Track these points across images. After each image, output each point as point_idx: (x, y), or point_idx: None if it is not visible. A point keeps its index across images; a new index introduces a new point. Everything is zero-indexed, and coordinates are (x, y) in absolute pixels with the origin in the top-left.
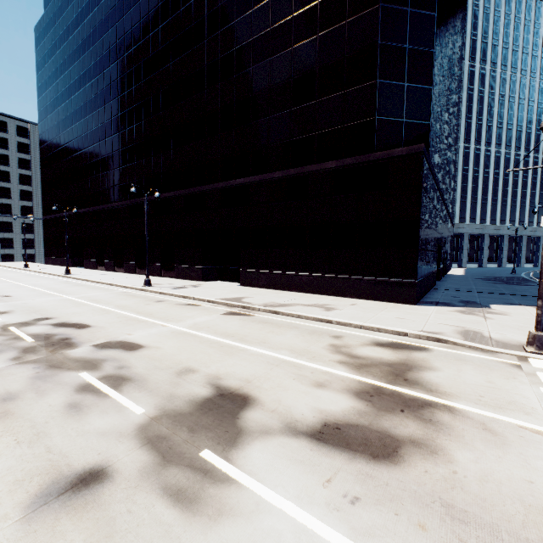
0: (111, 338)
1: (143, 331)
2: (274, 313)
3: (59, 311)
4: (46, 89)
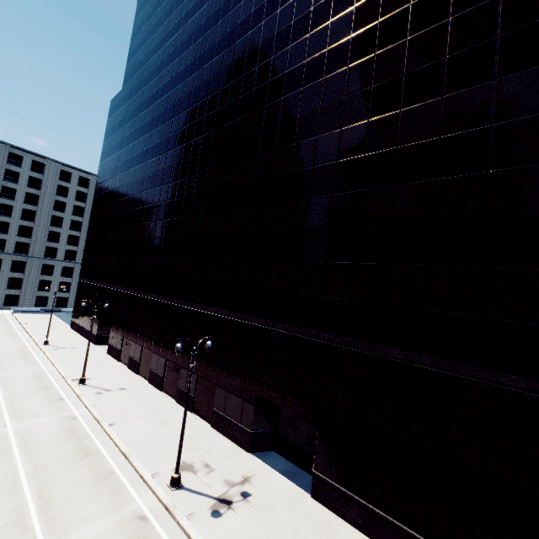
0: None
1: None
2: None
3: None
4: (109, 156)
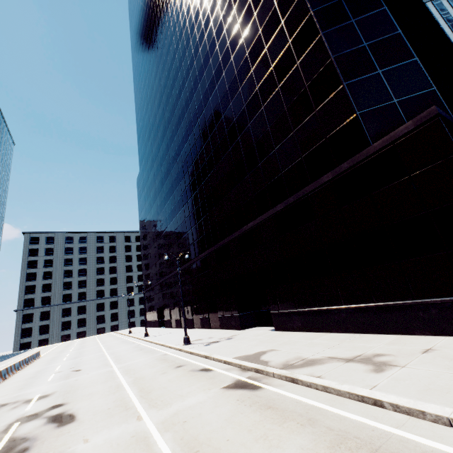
0: (58, 452)
1: (107, 432)
2: (291, 381)
3: (82, 392)
4: (141, 209)
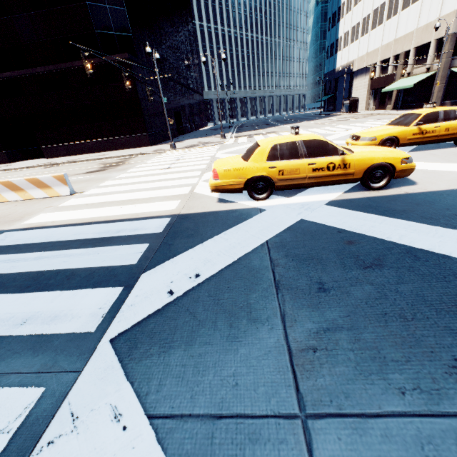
0: None
1: None
2: (73, 163)
3: None
4: None
